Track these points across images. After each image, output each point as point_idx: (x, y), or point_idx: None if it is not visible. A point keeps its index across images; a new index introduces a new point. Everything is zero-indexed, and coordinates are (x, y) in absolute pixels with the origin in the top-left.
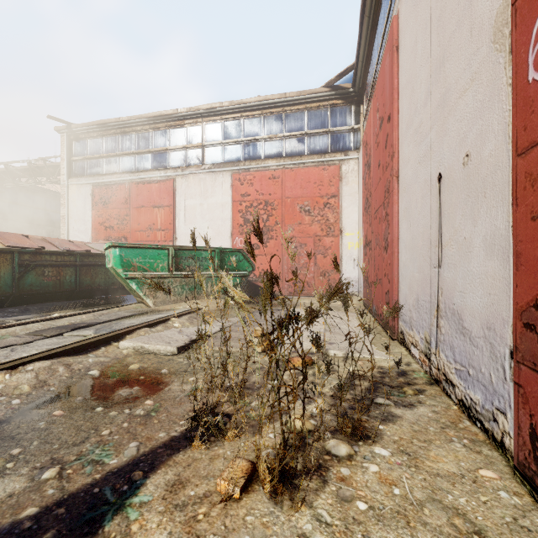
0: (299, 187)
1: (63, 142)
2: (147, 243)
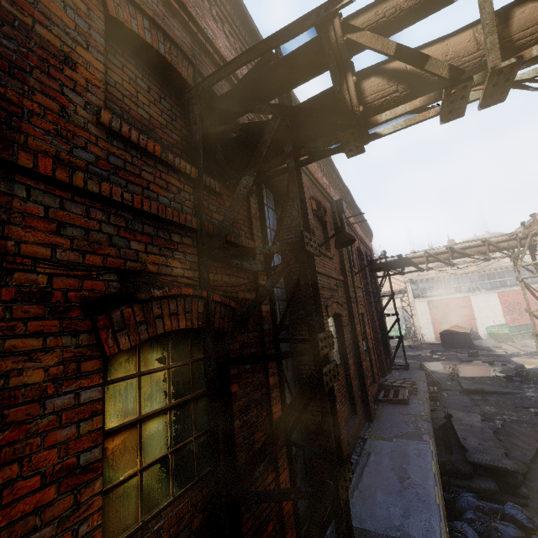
0: (532, 296)
1: (408, 286)
2: (461, 321)
